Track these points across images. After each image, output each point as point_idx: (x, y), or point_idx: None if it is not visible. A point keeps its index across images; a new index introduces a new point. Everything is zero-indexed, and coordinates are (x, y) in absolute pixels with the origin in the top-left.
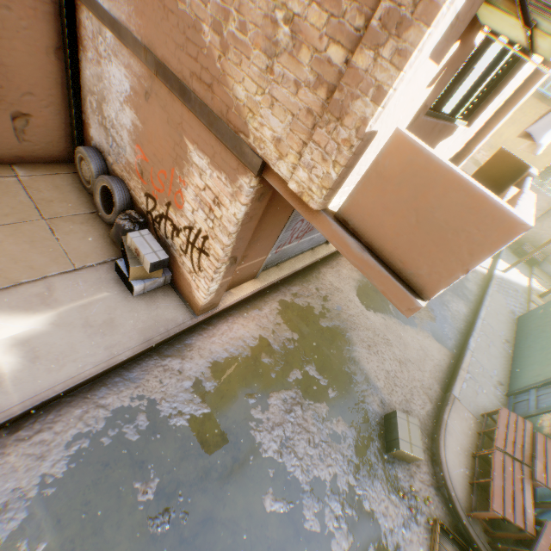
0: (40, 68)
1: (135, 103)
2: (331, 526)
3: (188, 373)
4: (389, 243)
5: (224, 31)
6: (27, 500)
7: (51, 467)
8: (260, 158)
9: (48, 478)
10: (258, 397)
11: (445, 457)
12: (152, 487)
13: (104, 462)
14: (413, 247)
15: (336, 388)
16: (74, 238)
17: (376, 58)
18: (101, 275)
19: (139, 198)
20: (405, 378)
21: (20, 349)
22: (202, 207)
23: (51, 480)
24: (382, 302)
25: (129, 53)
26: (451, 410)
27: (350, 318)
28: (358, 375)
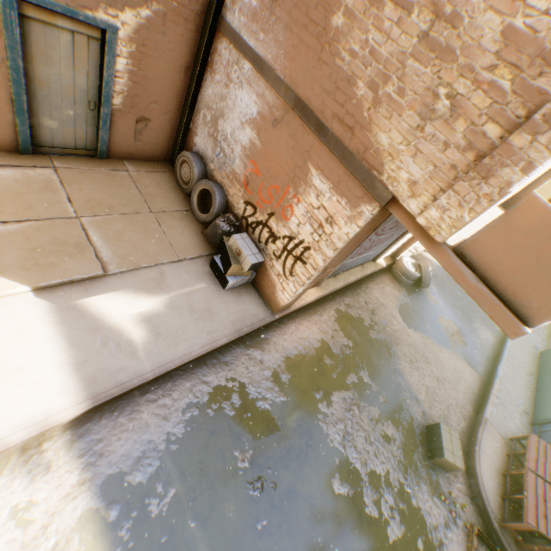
0: (169, 82)
1: (259, 126)
2: (386, 515)
3: (267, 364)
4: (503, 278)
5: (380, 90)
6: (158, 452)
7: (172, 427)
8: (391, 194)
9: (171, 436)
10: (323, 393)
11: (479, 471)
12: (248, 457)
13: (211, 430)
14: (527, 284)
15: (385, 395)
16: (175, 231)
17: (532, 141)
18: (198, 267)
19: (236, 204)
20: (442, 395)
21: (145, 324)
22: (311, 223)
23: (173, 438)
24: (420, 322)
25: (266, 85)
26: (483, 430)
27: (394, 334)
28: (403, 387)
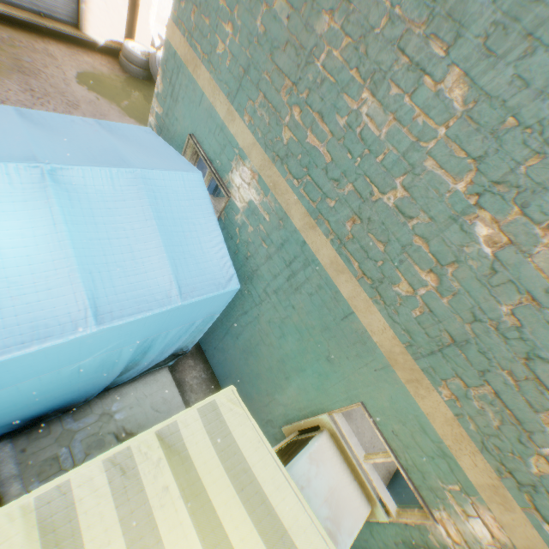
0: None
1: None
2: None
3: None
4: None
5: None
6: None
7: None
8: None
9: None
10: None
11: None
12: None
13: None
14: None
15: None
16: None
17: None
18: None
19: None
20: None
21: None
22: None
23: None
24: (117, 95)
25: None
26: None
27: (36, 71)
28: None
